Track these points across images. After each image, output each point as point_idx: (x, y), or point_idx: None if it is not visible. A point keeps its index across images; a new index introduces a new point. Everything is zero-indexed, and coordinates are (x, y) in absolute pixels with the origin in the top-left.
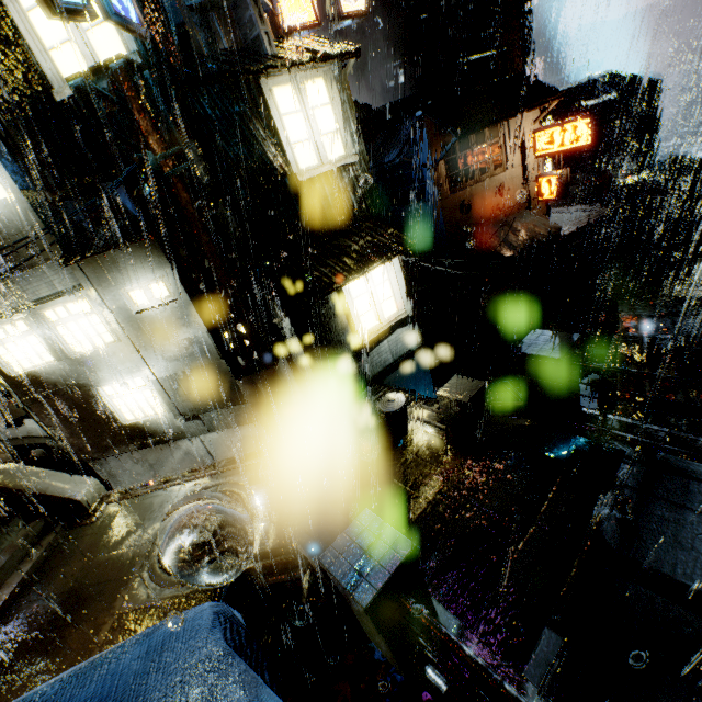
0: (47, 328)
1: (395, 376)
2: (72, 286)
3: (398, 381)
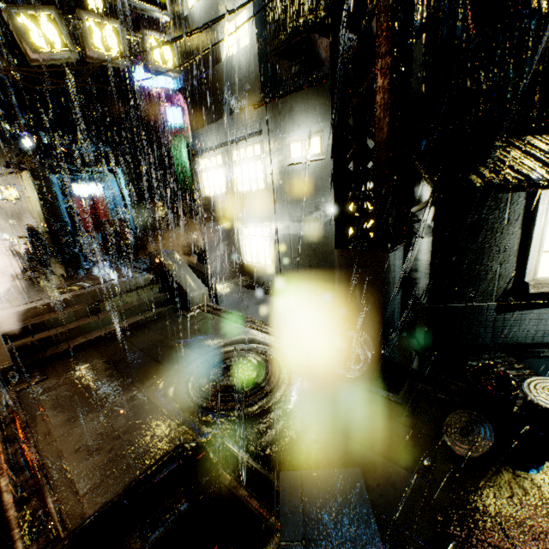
0: (230, 165)
1: (546, 364)
2: (256, 131)
3: (548, 373)
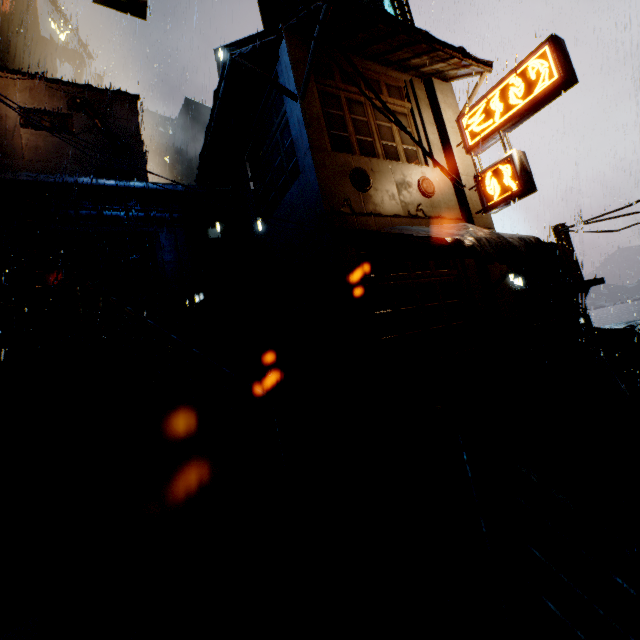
0: None
1: None
2: None
3: None
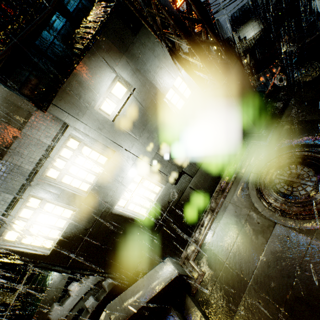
0: (56, 186)
1: None
2: (57, 133)
3: None
